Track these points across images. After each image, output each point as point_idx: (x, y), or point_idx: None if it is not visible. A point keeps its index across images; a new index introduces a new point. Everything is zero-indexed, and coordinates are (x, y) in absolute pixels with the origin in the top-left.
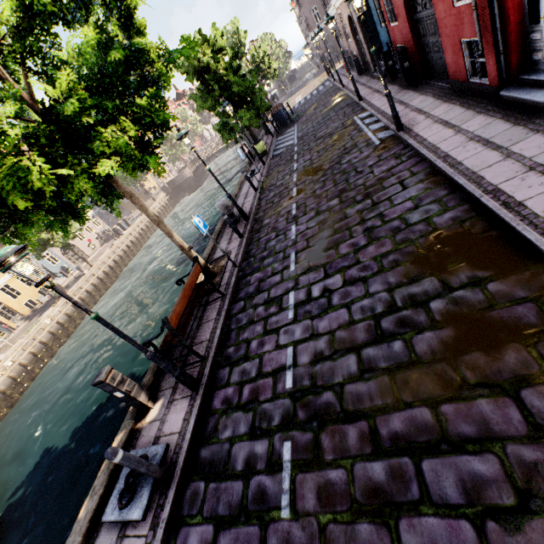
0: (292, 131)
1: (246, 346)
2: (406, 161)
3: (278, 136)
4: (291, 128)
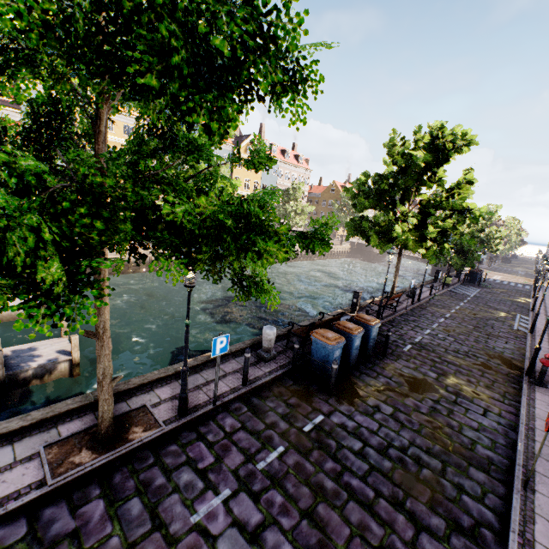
0: (474, 289)
1: (401, 327)
2: (518, 340)
3: (462, 284)
4: (475, 288)
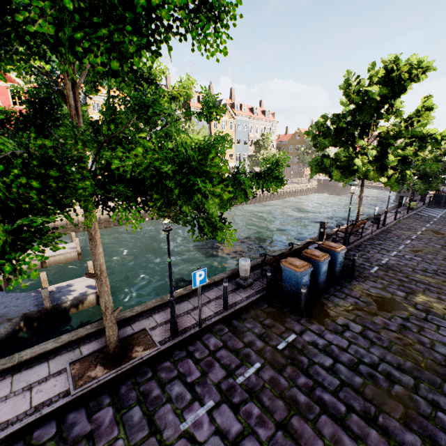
0: (440, 211)
1: (367, 251)
2: None
3: (427, 207)
4: (441, 209)
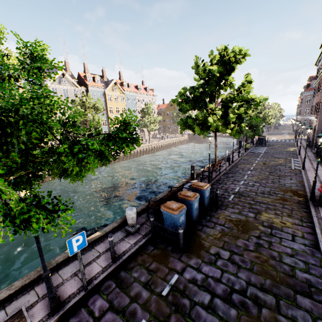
0: (263, 148)
1: (225, 183)
2: (297, 176)
3: (255, 146)
4: (263, 147)
